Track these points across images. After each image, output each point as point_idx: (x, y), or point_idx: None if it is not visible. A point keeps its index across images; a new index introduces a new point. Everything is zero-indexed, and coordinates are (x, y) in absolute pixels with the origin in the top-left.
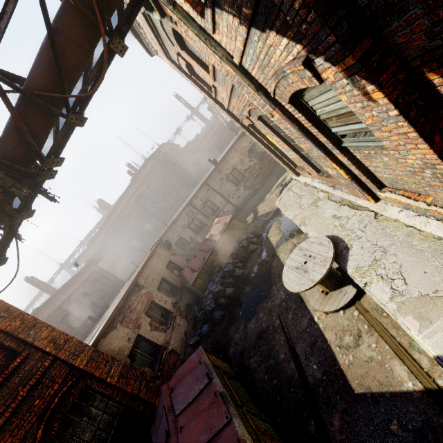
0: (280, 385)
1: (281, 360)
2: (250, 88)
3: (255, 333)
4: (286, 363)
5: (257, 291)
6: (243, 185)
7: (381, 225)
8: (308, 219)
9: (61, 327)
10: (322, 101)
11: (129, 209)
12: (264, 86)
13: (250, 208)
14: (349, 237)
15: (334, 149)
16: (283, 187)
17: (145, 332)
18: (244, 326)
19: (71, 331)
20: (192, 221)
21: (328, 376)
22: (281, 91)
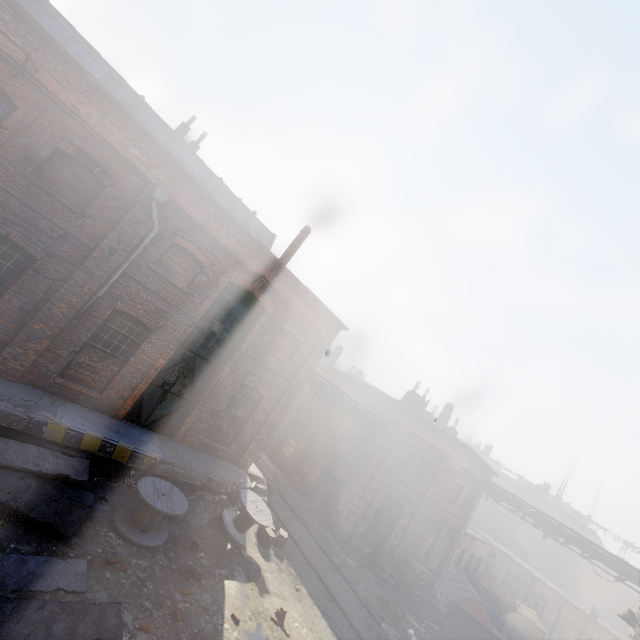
0: None
1: None
2: None
3: None
4: None
5: None
6: None
7: None
8: None
9: None
10: None
11: None
12: None
13: None
14: None
15: None
16: None
17: (456, 551)
18: None
19: None
20: (515, 579)
21: None
22: None
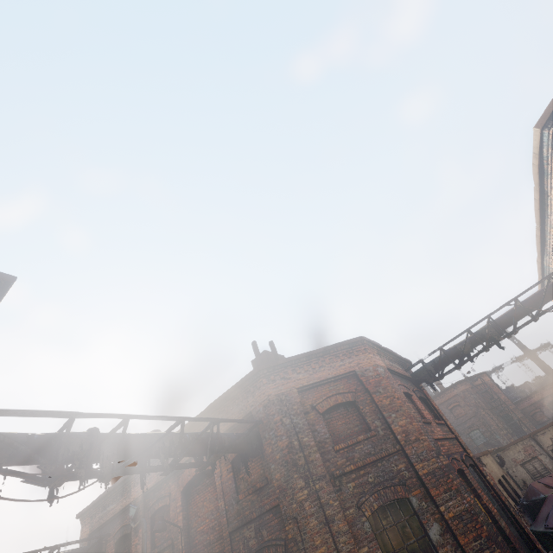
0: None
1: None
2: None
3: None
4: None
5: None
6: None
7: None
8: None
9: None
10: None
11: None
12: None
13: None
14: None
15: None
16: None
17: None
18: None
19: None
20: (530, 460)
21: None
22: None
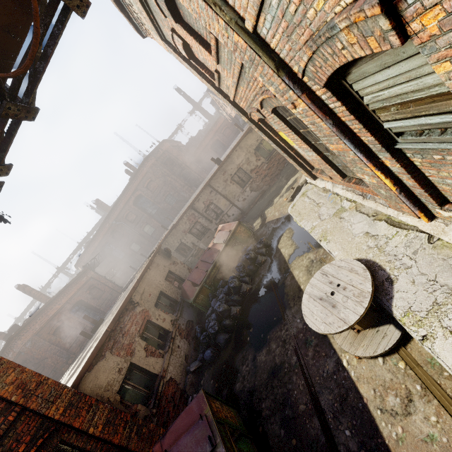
0: (301, 449)
1: (301, 412)
2: (267, 67)
3: (266, 368)
4: (307, 418)
5: (267, 313)
6: (249, 187)
7: (441, 253)
8: (330, 233)
9: (54, 339)
10: (381, 81)
11: (128, 210)
12: (288, 62)
13: (257, 211)
14: (391, 265)
15: (382, 152)
16: (295, 191)
17: (139, 359)
18: (253, 356)
19: (65, 344)
20: (194, 225)
21: (367, 450)
22: (316, 66)
